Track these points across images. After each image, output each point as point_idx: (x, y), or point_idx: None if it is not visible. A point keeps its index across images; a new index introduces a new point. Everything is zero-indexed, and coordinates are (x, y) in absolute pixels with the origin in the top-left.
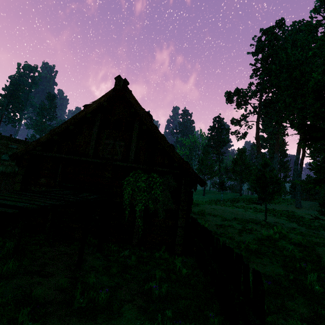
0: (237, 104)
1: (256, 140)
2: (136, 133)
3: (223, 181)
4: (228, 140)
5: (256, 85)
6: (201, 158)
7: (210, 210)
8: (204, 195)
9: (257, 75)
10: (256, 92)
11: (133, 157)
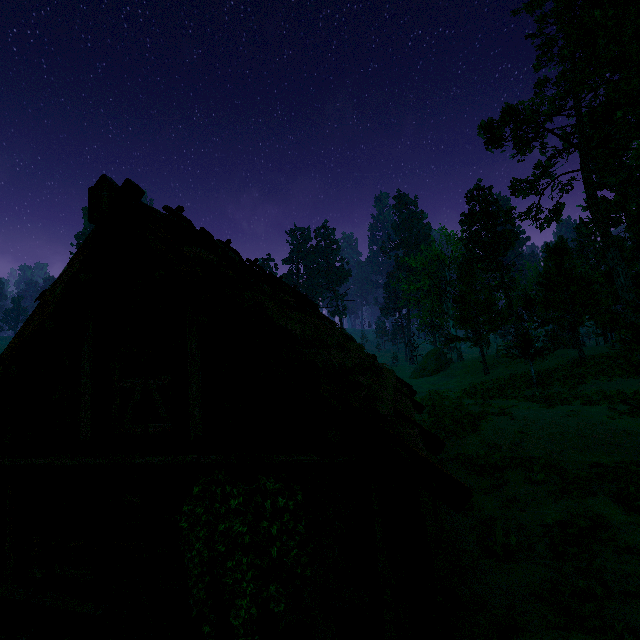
0: (518, 143)
1: (592, 216)
2: (196, 341)
3: (526, 336)
4: (514, 235)
5: (555, 82)
6: (460, 292)
7: (514, 442)
8: (487, 372)
9: (553, 56)
10: (561, 97)
11: (201, 420)
